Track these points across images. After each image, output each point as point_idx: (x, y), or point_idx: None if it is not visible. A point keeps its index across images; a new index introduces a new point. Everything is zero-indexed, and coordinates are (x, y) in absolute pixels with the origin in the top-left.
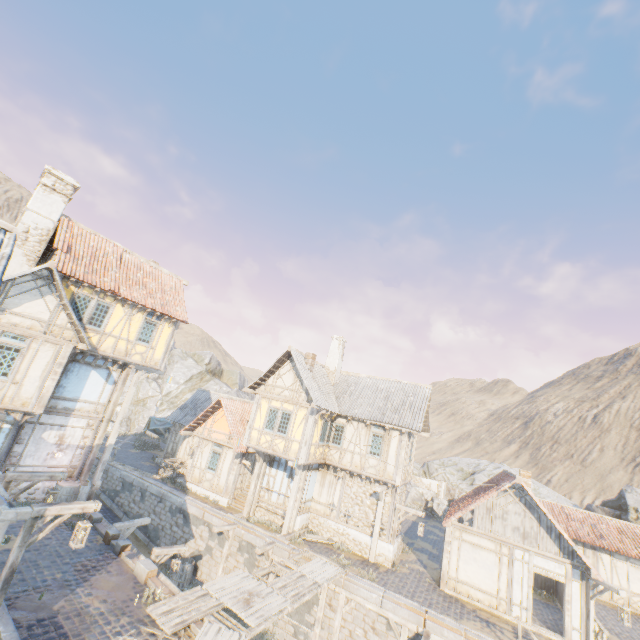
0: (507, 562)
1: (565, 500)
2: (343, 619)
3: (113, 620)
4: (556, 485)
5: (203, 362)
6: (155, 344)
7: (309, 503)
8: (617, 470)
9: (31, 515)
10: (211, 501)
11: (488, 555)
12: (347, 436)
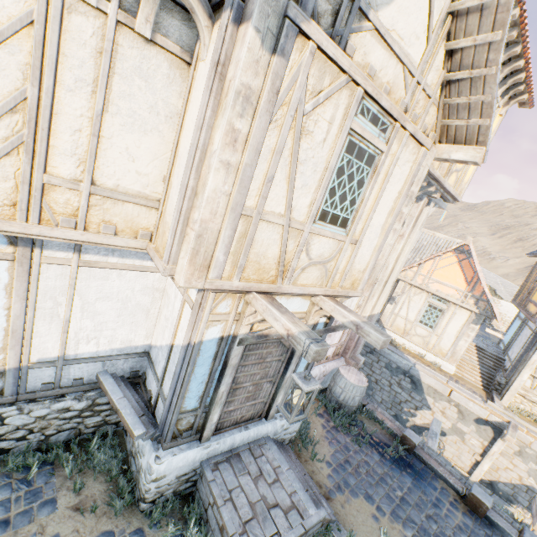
0: None
1: None
2: None
3: None
4: None
5: None
6: None
7: None
8: None
9: None
10: (431, 364)
11: None
12: None
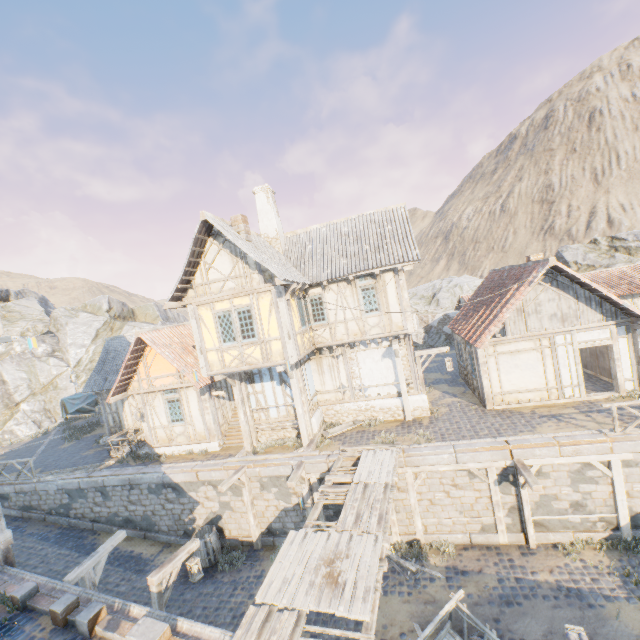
0: (550, 353)
1: None
2: (418, 494)
3: None
4: None
5: (102, 310)
6: None
7: (315, 398)
8: (531, 243)
9: None
10: (198, 454)
11: (529, 355)
12: (330, 306)
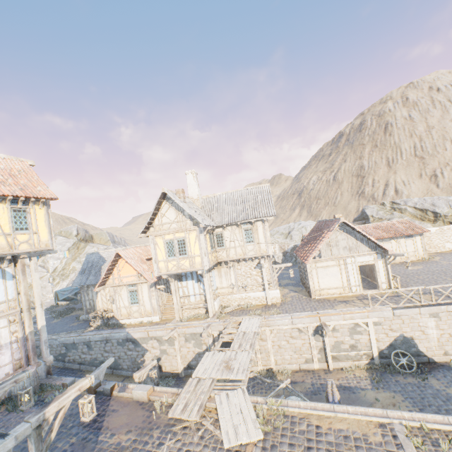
0: (344, 267)
1: None
2: (272, 342)
3: (148, 439)
4: None
5: (72, 235)
6: (35, 228)
7: (216, 291)
8: (351, 202)
9: (31, 428)
10: (146, 323)
11: (333, 269)
12: (227, 239)
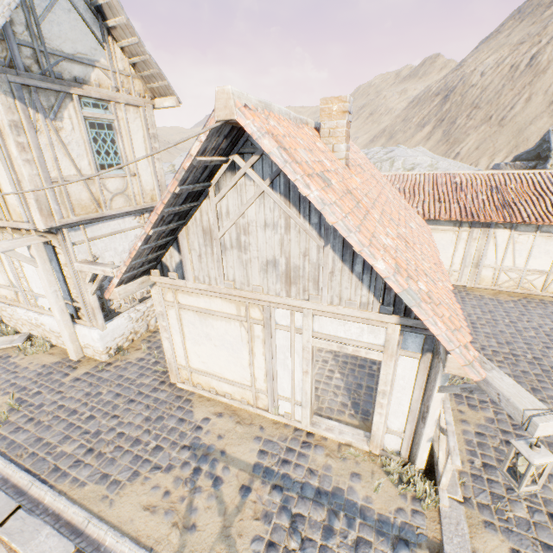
0: (262, 335)
1: (468, 169)
2: None
3: None
4: (464, 157)
5: None
6: None
7: None
8: (541, 118)
9: None
10: None
11: (228, 327)
12: None
